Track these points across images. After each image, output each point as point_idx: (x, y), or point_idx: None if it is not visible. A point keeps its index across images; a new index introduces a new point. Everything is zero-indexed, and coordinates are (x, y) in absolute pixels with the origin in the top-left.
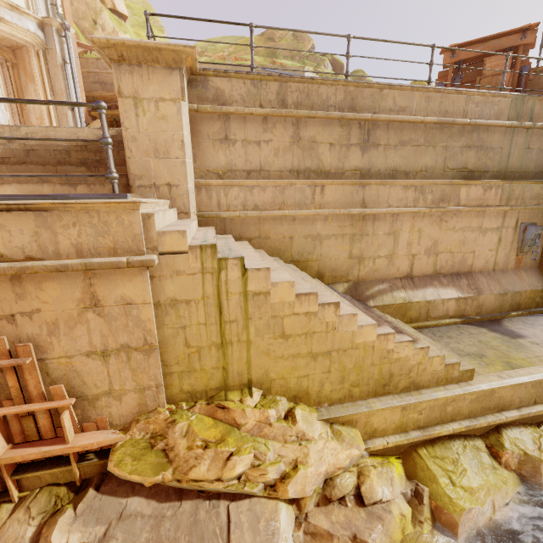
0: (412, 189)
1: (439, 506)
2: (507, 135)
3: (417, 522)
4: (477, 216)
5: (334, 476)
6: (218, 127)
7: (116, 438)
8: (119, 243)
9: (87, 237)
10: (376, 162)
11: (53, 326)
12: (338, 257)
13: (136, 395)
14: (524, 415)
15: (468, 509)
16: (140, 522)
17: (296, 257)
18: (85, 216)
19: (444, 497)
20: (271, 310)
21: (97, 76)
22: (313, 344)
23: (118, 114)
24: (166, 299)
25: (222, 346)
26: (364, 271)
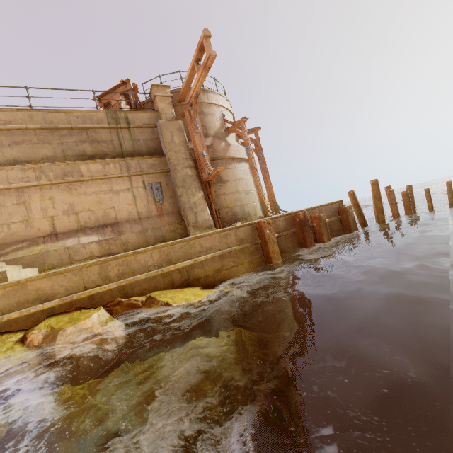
0: (32, 170)
1: None
2: (113, 133)
3: None
4: (105, 183)
5: None
6: None
7: None
8: None
9: None
10: None
11: None
12: None
13: None
14: (66, 299)
15: None
16: None
17: None
18: None
19: None
20: None
21: None
22: None
23: None
24: None
25: None
26: (0, 236)
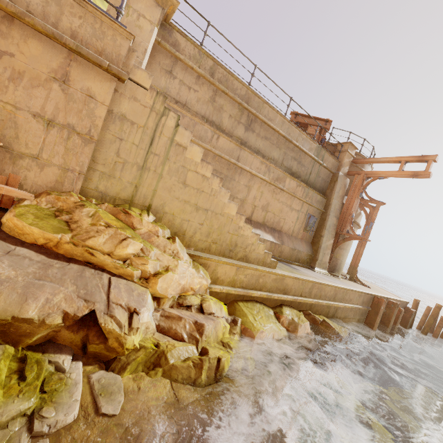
0: (265, 165)
1: (246, 328)
2: (312, 163)
3: (232, 333)
4: (290, 199)
5: (186, 295)
6: (168, 62)
7: (26, 194)
8: (106, 52)
9: (85, 32)
10: (250, 140)
11: (18, 75)
12: None
13: (58, 172)
14: (295, 299)
15: (262, 330)
16: (28, 261)
17: None
18: (91, 18)
19: (249, 323)
20: (184, 161)
21: None
22: (199, 199)
23: None
24: (119, 112)
25: (142, 169)
26: None
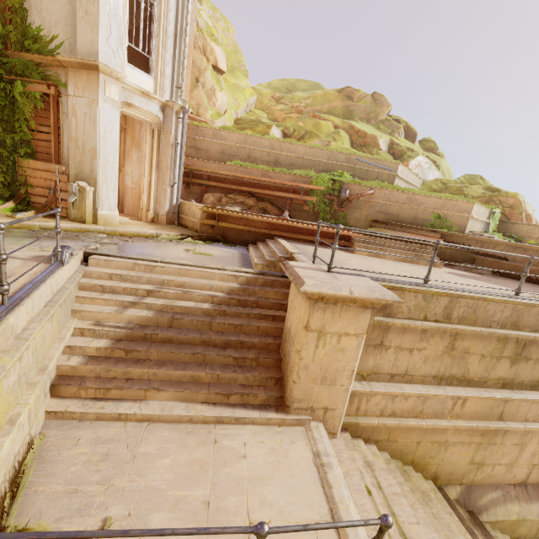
0: None
1: None
2: None
3: None
4: None
5: None
6: (376, 334)
7: None
8: None
9: None
10: (522, 373)
11: None
12: (459, 462)
13: None
14: None
15: None
16: None
17: (417, 459)
18: None
19: None
20: None
21: (194, 142)
22: None
23: (225, 214)
24: None
25: None
26: (480, 475)
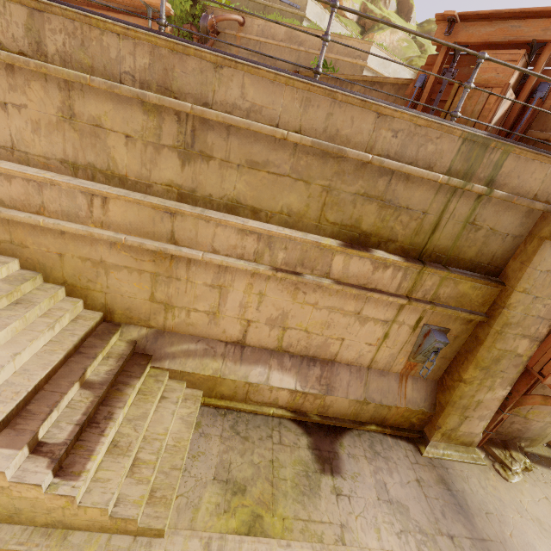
0: (254, 237)
1: None
2: (441, 195)
3: None
4: (356, 298)
5: None
6: None
7: None
8: None
9: None
10: (205, 182)
11: None
12: (135, 296)
13: None
14: None
15: None
16: None
17: (71, 280)
18: None
19: None
20: None
21: None
22: None
23: None
24: None
25: None
26: (173, 321)
